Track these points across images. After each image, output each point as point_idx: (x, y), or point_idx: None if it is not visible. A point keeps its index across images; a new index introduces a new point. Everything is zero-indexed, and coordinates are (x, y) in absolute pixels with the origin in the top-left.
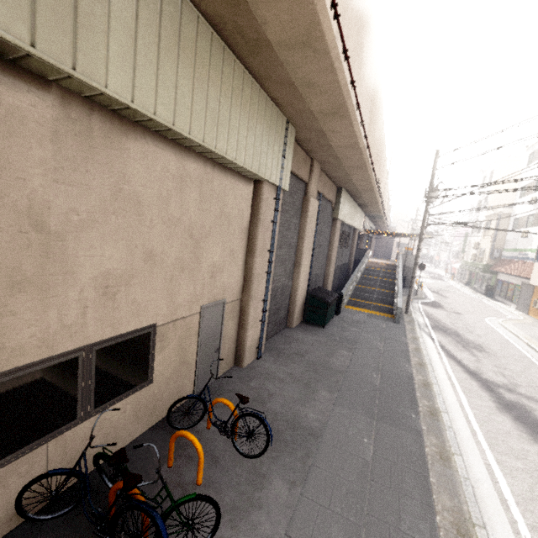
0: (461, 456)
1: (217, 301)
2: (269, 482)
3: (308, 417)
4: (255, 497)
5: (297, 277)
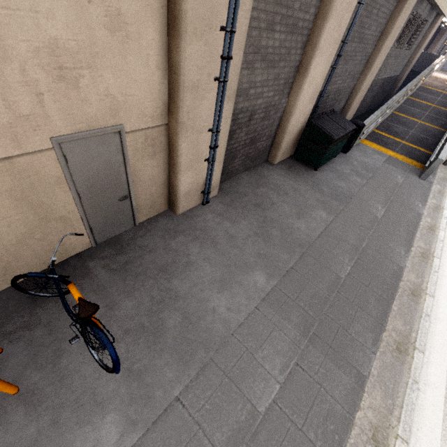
0: (407, 446)
1: (99, 128)
2: (102, 415)
3: (216, 313)
4: (70, 435)
5: (296, 93)
